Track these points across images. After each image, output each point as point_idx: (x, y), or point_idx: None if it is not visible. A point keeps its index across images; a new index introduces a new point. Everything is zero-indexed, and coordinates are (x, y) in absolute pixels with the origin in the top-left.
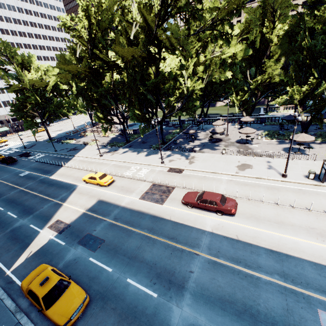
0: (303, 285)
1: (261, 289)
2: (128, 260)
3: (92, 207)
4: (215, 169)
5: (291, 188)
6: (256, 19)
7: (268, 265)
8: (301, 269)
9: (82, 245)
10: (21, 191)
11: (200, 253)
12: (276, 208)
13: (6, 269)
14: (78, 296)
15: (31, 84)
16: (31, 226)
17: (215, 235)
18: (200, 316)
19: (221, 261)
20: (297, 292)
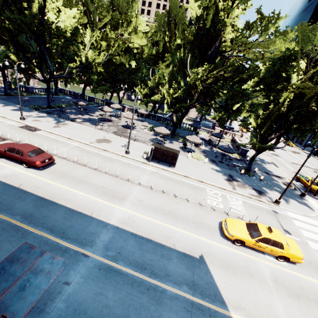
0: (37, 224)
1: None
2: None
3: None
4: (73, 136)
5: (123, 161)
6: (161, 23)
7: (22, 208)
8: (52, 213)
9: None
10: None
11: None
12: (92, 171)
13: None
14: None
15: None
16: None
17: None
18: None
19: None
20: (22, 229)
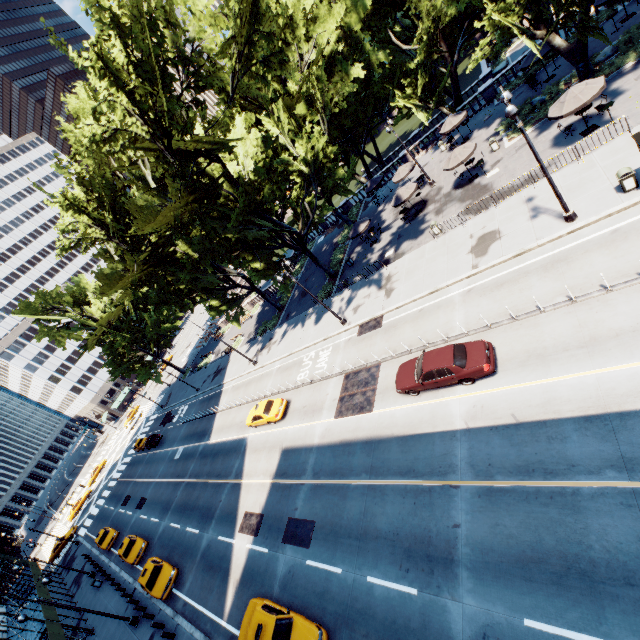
0: None
1: (587, 512)
2: (356, 542)
3: (278, 467)
4: (433, 284)
5: (593, 239)
6: None
7: (588, 455)
8: None
9: (289, 544)
10: (187, 486)
11: (459, 482)
12: (573, 309)
13: (219, 619)
14: (308, 636)
15: (105, 323)
16: (220, 538)
17: (474, 432)
18: (494, 605)
19: (500, 482)
20: None
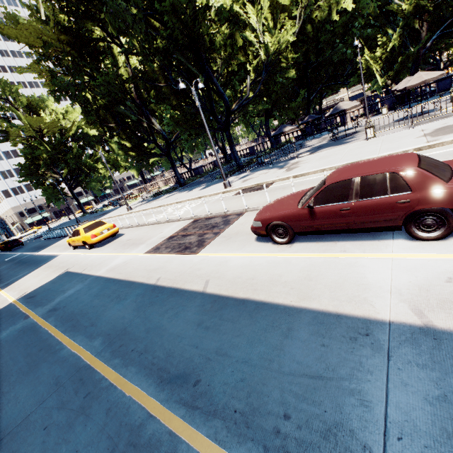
0: None
1: None
2: None
3: (38, 288)
4: (356, 158)
5: None
6: None
7: None
8: None
9: None
10: None
11: None
12: None
13: None
14: None
15: (37, 129)
16: None
17: None
18: None
19: None
20: None
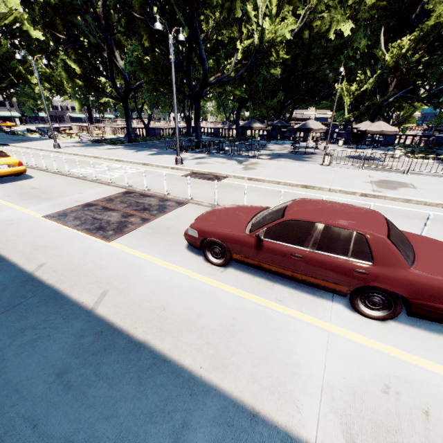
0: None
1: None
2: None
3: None
4: (310, 181)
5: None
6: None
7: None
8: None
9: None
10: None
11: None
12: None
13: None
14: None
15: None
16: None
17: None
18: None
19: None
20: None
